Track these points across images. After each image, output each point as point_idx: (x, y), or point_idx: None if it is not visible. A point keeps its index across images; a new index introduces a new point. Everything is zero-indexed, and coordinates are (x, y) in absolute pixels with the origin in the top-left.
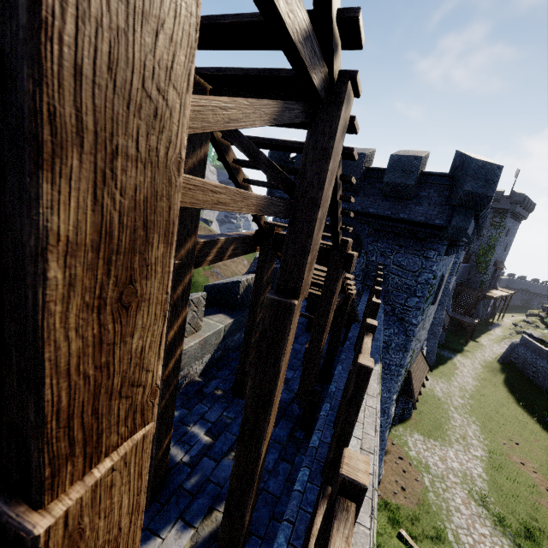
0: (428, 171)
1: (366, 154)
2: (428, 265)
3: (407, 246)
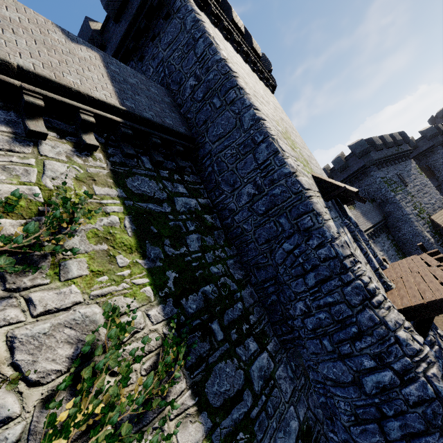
0: (345, 156)
1: (324, 168)
2: (375, 177)
3: (363, 178)
